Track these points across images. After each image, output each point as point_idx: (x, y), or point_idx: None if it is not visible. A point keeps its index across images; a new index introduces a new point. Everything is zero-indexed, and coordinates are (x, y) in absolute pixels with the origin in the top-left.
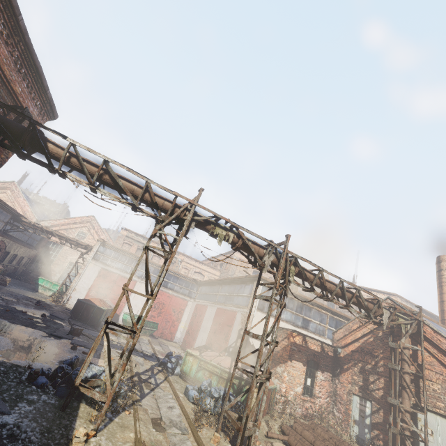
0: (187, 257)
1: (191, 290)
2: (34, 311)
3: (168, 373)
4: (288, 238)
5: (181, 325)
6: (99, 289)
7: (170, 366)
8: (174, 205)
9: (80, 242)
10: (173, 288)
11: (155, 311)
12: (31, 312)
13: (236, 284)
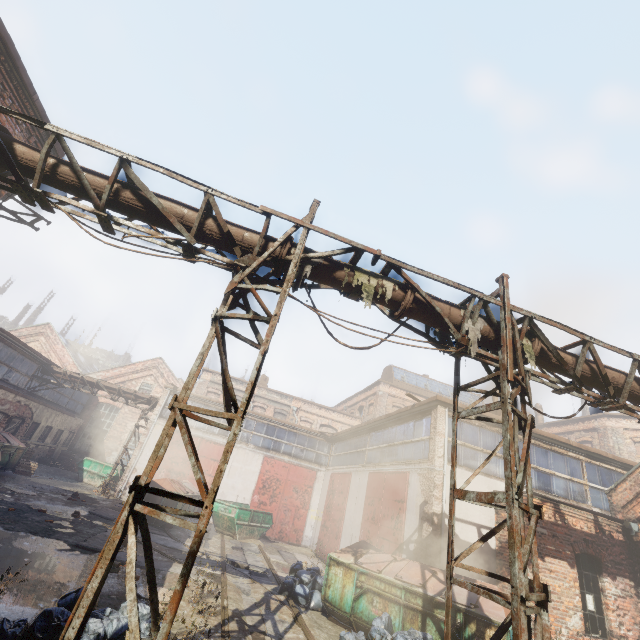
0: (306, 403)
1: (319, 452)
2: (62, 509)
3: (298, 606)
4: (504, 281)
5: (311, 514)
6: (172, 465)
7: (301, 592)
8: (266, 238)
9: (140, 395)
10: (289, 452)
11: (264, 494)
12: (55, 511)
13: (396, 425)
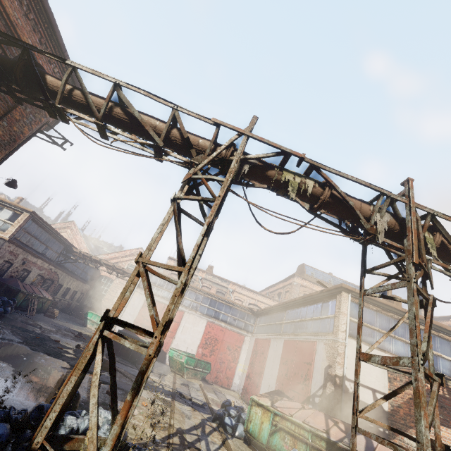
0: (239, 286)
1: (247, 322)
2: (70, 342)
3: (226, 433)
4: (409, 184)
5: (239, 367)
6: (144, 321)
7: (228, 423)
8: (215, 144)
9: (126, 271)
10: (225, 320)
11: (206, 349)
12: (65, 342)
13: (307, 305)
